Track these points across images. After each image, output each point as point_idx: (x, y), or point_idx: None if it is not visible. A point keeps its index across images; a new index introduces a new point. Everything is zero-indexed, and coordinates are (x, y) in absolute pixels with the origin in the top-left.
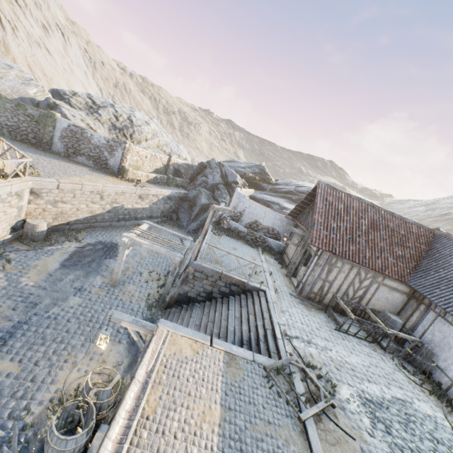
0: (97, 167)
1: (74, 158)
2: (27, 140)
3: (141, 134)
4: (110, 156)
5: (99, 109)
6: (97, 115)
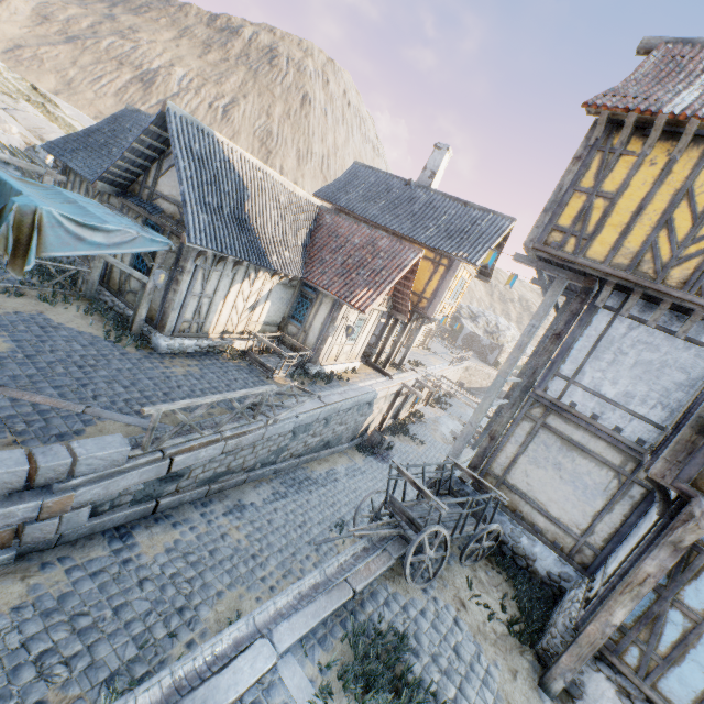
0: (479, 359)
1: (466, 352)
2: (442, 338)
3: (504, 338)
4: (489, 353)
5: (477, 318)
6: (476, 322)
